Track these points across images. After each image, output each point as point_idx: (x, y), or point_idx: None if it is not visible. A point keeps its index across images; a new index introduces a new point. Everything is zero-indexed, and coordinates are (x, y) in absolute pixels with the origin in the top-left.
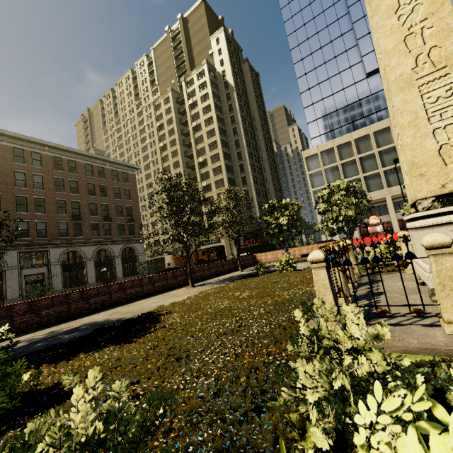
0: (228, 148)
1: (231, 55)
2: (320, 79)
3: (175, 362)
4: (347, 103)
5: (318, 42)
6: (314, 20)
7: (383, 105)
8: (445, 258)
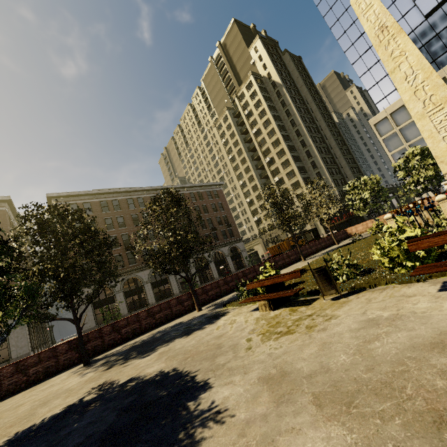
0: (291, 141)
1: (271, 55)
2: (370, 43)
3: None
4: None
5: None
6: None
7: None
8: (445, 204)
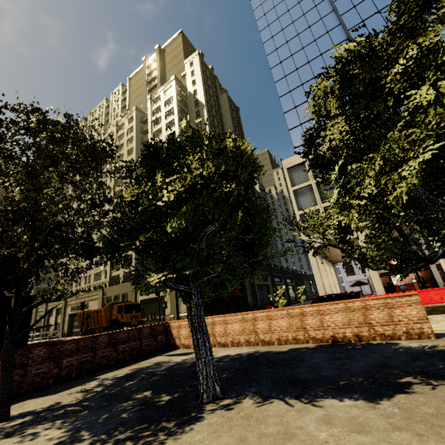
0: None
1: (206, 79)
2: (303, 79)
3: None
4: None
5: (299, 43)
6: (294, 24)
7: None
8: None
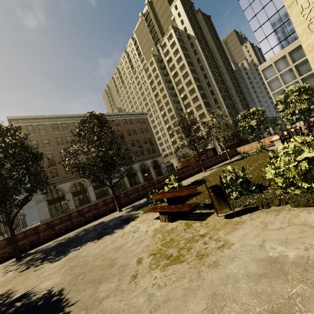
0: (200, 82)
1: (187, 13)
2: (263, 4)
3: None
4: None
5: None
6: None
7: None
8: None
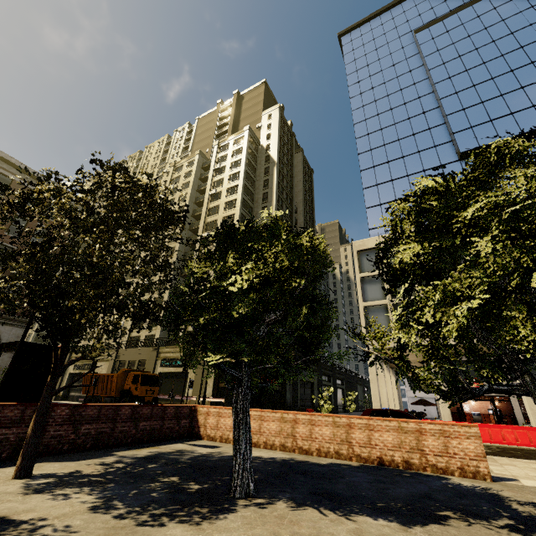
0: None
1: (283, 135)
2: (390, 157)
3: None
4: None
5: (391, 118)
6: (388, 97)
7: None
8: None
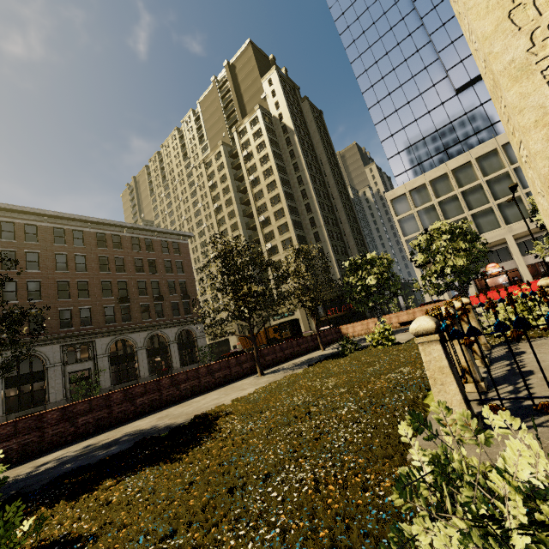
0: (294, 201)
1: (287, 95)
2: (397, 105)
3: (228, 497)
4: (435, 128)
5: (389, 64)
6: (381, 40)
7: (484, 123)
8: None
